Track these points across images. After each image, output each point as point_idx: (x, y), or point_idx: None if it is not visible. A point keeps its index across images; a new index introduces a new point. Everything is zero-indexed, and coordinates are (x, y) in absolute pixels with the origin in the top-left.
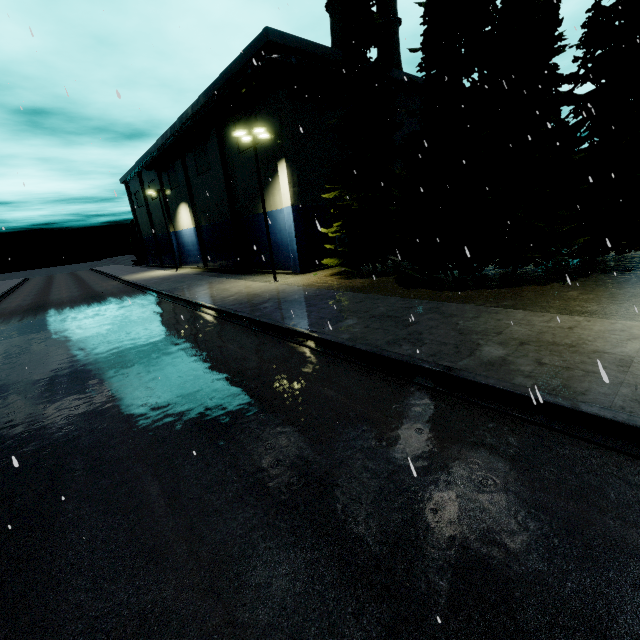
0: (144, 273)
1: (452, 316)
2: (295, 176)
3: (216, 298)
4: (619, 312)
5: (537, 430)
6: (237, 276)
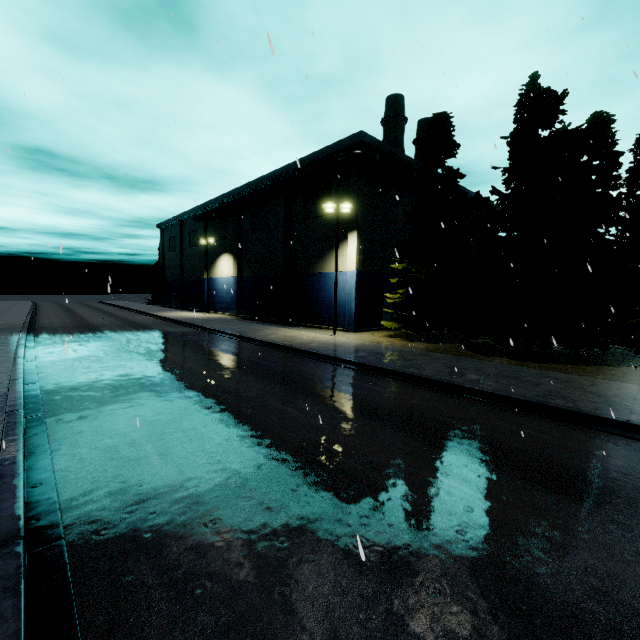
0: (174, 312)
1: (569, 382)
2: (362, 246)
3: (296, 343)
4: None
5: None
6: (285, 326)
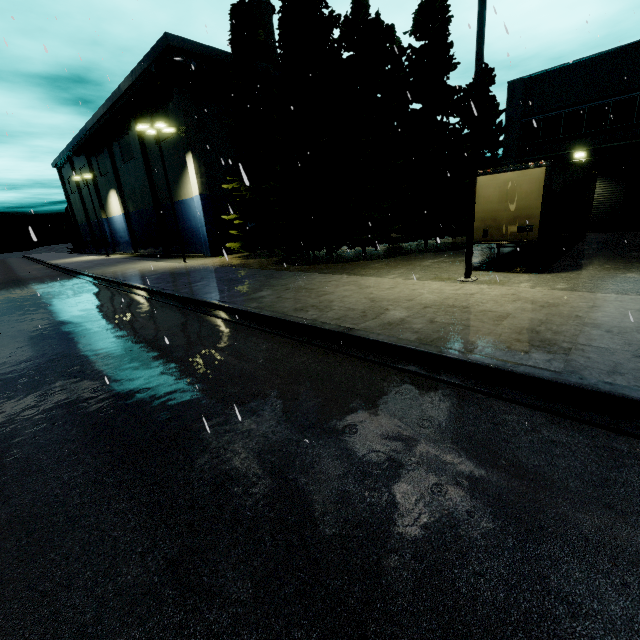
0: (73, 258)
1: (272, 278)
2: (202, 168)
3: (118, 273)
4: (381, 274)
5: (235, 326)
6: (157, 259)
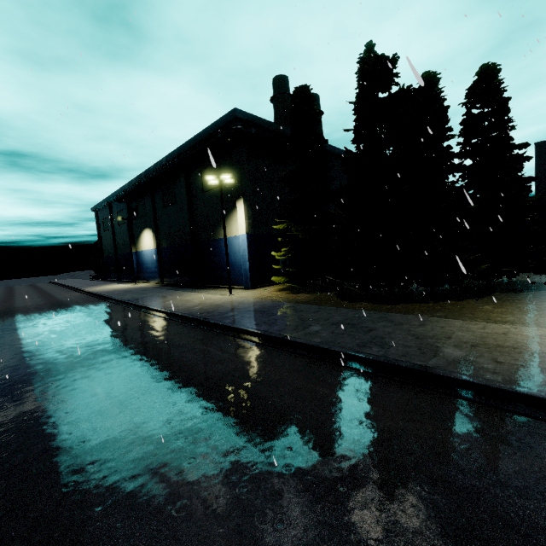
0: (104, 286)
1: (402, 324)
2: (250, 211)
3: (182, 307)
4: (533, 322)
5: (524, 420)
6: (193, 290)
